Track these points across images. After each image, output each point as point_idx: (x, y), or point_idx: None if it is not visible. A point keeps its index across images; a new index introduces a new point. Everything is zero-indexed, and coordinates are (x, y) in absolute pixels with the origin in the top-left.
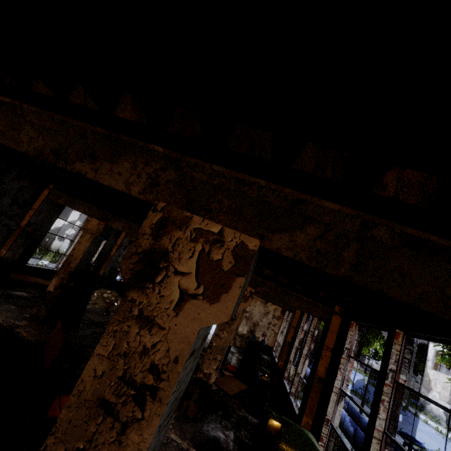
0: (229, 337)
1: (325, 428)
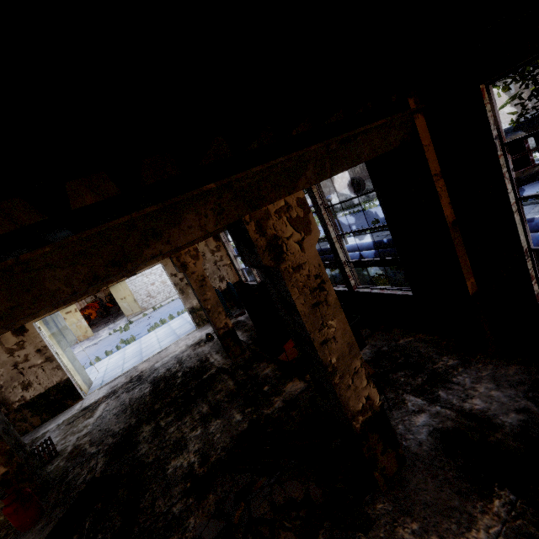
0: (342, 319)
1: (529, 261)
